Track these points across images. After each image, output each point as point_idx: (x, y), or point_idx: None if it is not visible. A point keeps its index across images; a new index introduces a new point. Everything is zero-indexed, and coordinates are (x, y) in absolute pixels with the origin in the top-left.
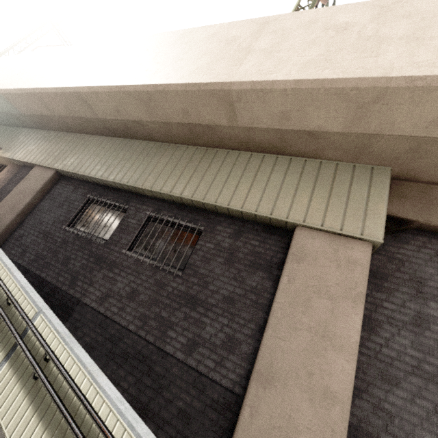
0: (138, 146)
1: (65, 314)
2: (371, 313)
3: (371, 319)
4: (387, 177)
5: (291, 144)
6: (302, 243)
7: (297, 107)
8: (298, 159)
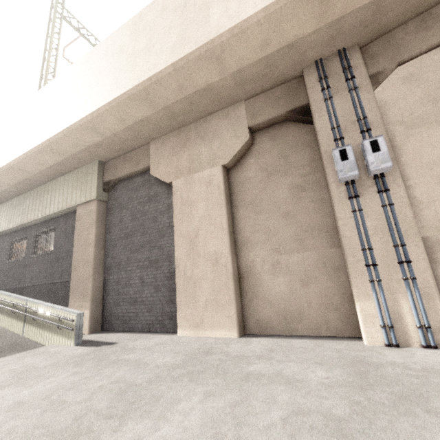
0: (16, 201)
1: (21, 295)
2: (109, 226)
3: (109, 228)
4: (97, 166)
5: (60, 169)
6: (78, 213)
7: (38, 160)
8: (71, 173)
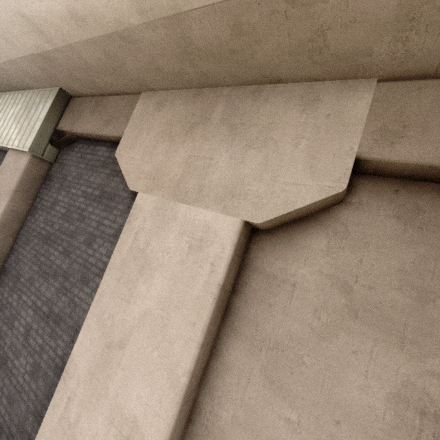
0: None
1: None
2: (38, 204)
3: (36, 208)
4: (54, 97)
5: (8, 79)
6: (5, 161)
7: None
8: (26, 92)
